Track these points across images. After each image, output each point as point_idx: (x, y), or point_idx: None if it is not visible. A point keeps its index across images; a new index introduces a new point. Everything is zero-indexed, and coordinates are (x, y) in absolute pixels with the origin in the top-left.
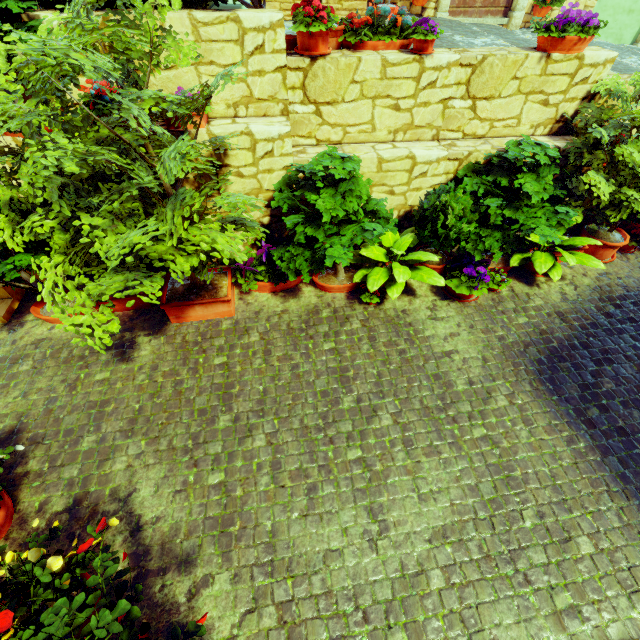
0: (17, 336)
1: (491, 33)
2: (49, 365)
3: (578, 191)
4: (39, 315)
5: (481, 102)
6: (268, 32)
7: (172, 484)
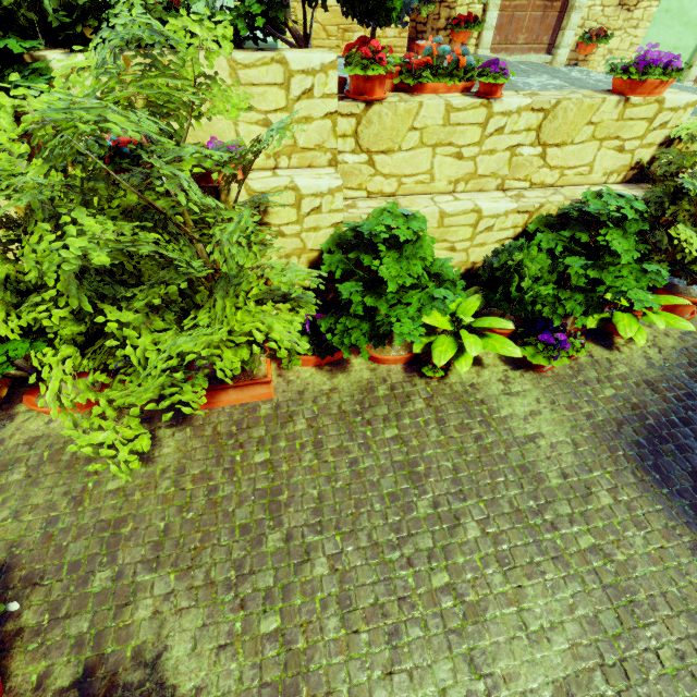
0: (6, 433)
1: (539, 71)
2: (47, 472)
3: (662, 245)
4: (34, 406)
5: (552, 149)
6: (318, 75)
7: (214, 636)
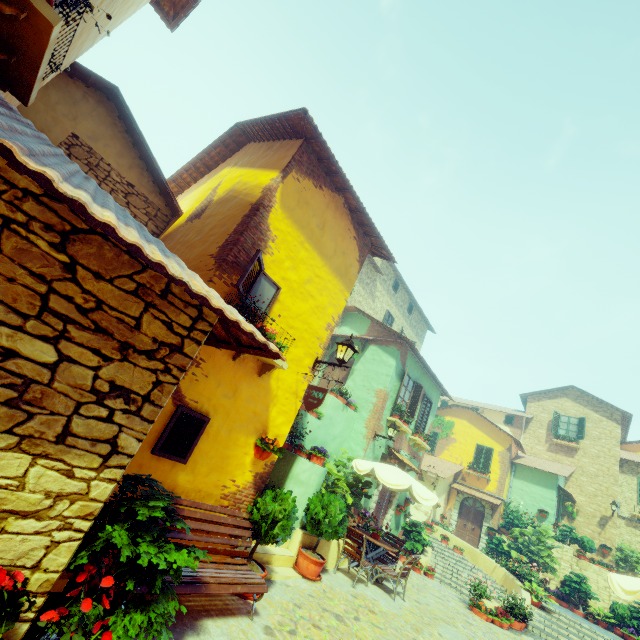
0: None
1: None
2: None
3: None
4: None
5: None
6: (569, 549)
7: None
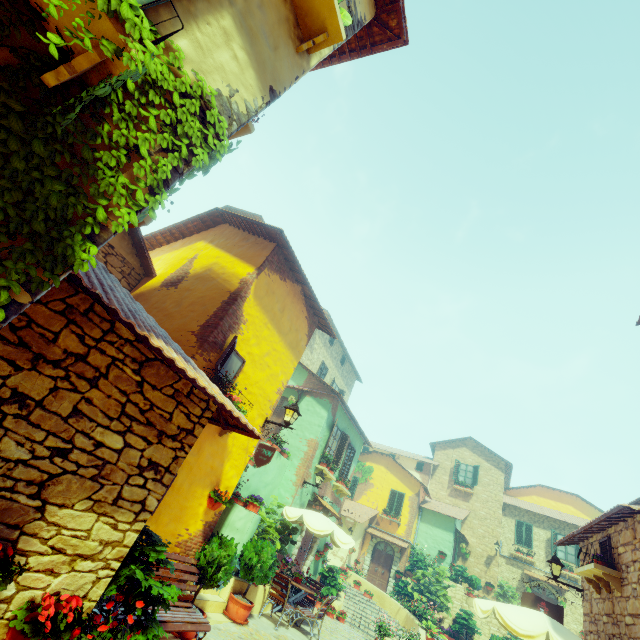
0: None
1: None
2: None
3: None
4: None
5: None
6: (461, 588)
7: None
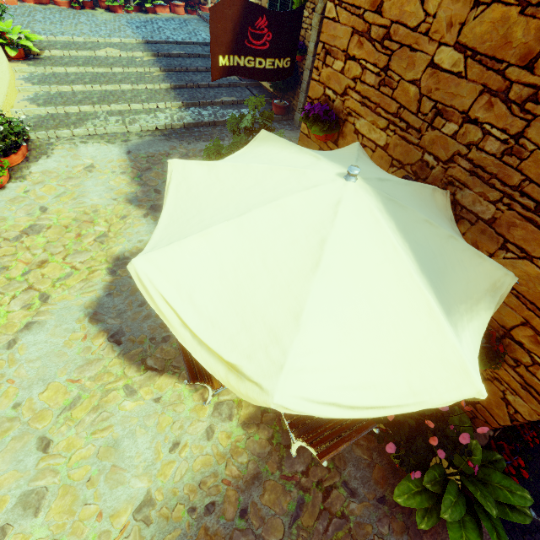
0: None
1: None
2: None
3: None
4: None
5: None
6: None
7: None
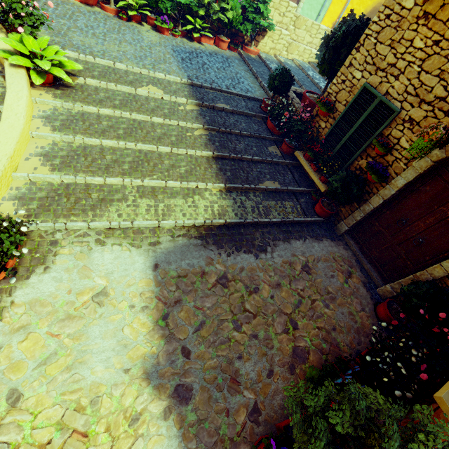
0: None
1: None
2: None
3: (203, 2)
4: None
5: None
6: None
7: None
